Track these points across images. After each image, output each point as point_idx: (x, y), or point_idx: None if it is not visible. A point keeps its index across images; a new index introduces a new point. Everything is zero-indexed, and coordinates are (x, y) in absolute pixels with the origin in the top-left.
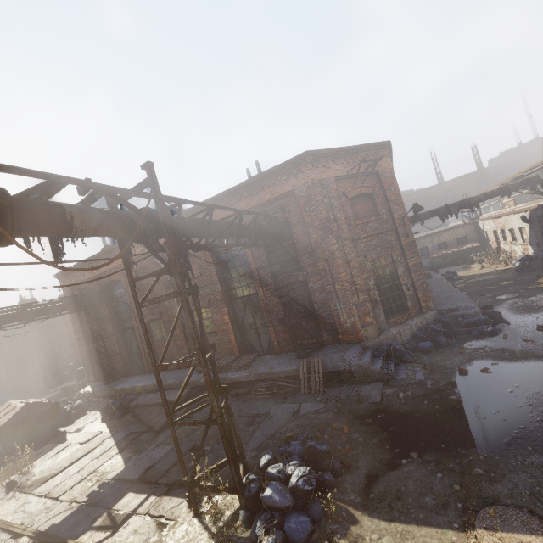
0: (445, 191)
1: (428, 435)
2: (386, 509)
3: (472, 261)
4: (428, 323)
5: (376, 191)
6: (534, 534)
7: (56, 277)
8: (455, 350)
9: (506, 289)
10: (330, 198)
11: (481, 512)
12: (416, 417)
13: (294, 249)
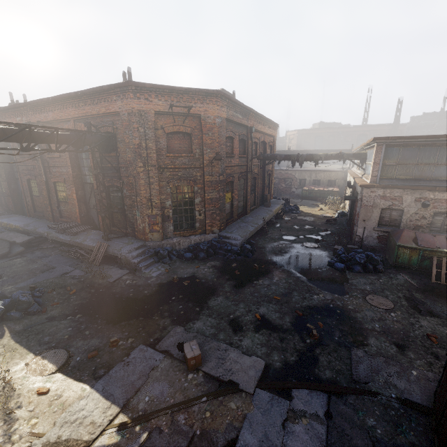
0: (360, 134)
1: (101, 308)
2: (24, 337)
3: (325, 202)
4: (204, 241)
5: (195, 132)
6: (54, 364)
7: None
8: (198, 264)
9: (298, 232)
10: (146, 129)
11: (53, 350)
12: (114, 296)
13: (117, 161)
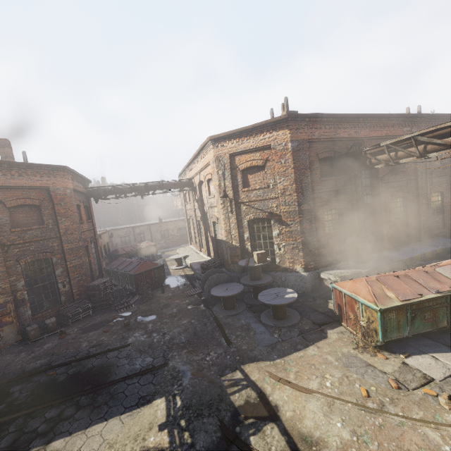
0: None
1: None
2: None
3: None
4: None
5: None
6: None
7: (290, 117)
8: None
9: None
10: None
11: None
12: None
13: None
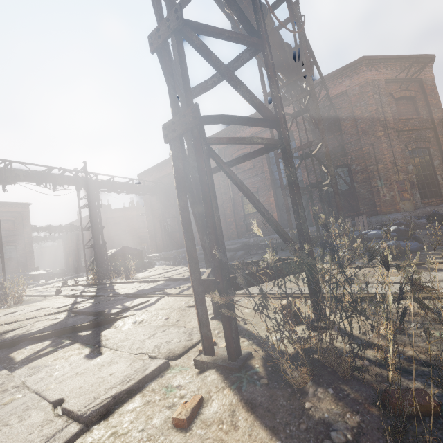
0: None
1: None
2: None
3: None
4: None
5: (418, 95)
6: None
7: (138, 176)
8: None
9: None
10: (379, 95)
11: None
12: None
13: (341, 139)
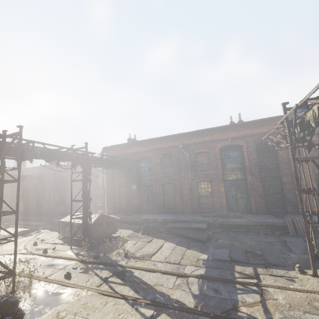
0: None
1: None
2: None
3: None
4: None
5: (316, 140)
6: None
7: (104, 148)
8: None
9: None
10: None
11: None
12: None
13: (277, 159)
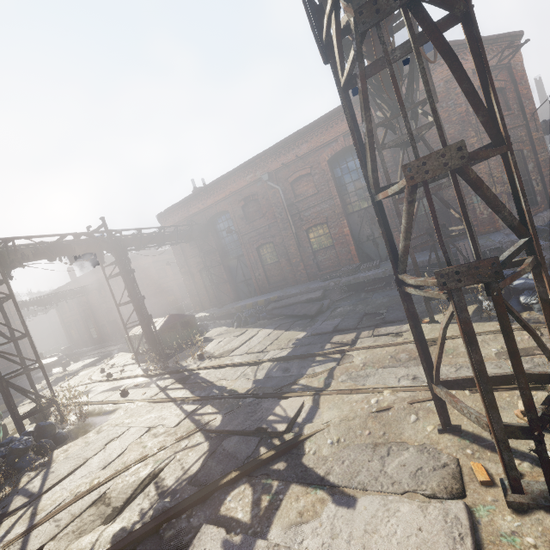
0: None
1: None
2: None
3: None
4: None
5: (507, 86)
6: None
7: (158, 217)
8: None
9: None
10: None
11: None
12: None
13: (426, 150)
